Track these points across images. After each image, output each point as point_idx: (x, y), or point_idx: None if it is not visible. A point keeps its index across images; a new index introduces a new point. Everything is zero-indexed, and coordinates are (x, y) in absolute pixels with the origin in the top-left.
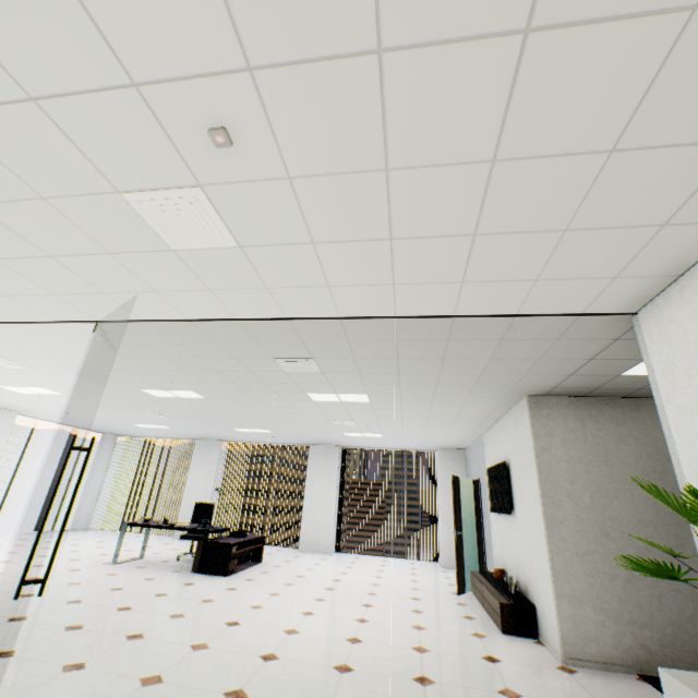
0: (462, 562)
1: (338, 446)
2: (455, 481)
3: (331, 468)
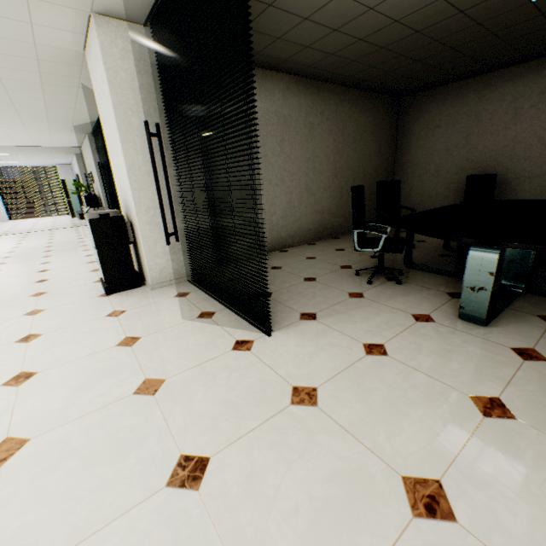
0: (73, 209)
1: None
2: (63, 181)
3: None
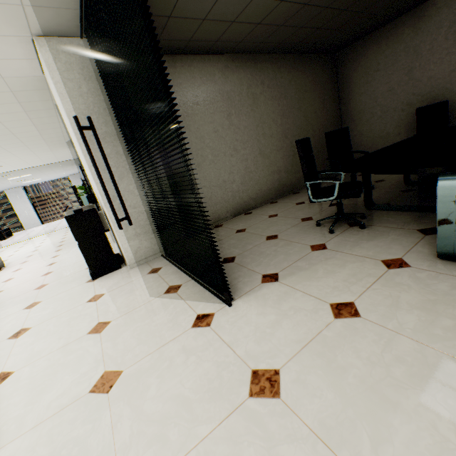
0: None
1: (21, 187)
2: (74, 187)
3: (22, 197)
